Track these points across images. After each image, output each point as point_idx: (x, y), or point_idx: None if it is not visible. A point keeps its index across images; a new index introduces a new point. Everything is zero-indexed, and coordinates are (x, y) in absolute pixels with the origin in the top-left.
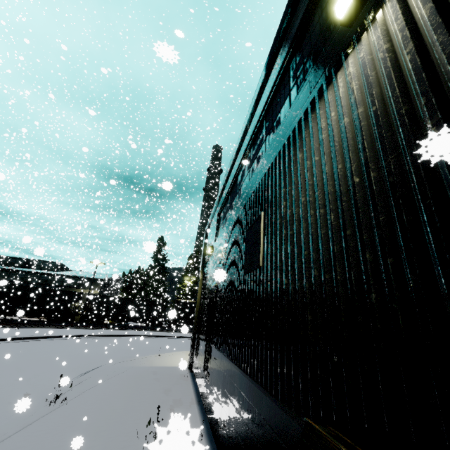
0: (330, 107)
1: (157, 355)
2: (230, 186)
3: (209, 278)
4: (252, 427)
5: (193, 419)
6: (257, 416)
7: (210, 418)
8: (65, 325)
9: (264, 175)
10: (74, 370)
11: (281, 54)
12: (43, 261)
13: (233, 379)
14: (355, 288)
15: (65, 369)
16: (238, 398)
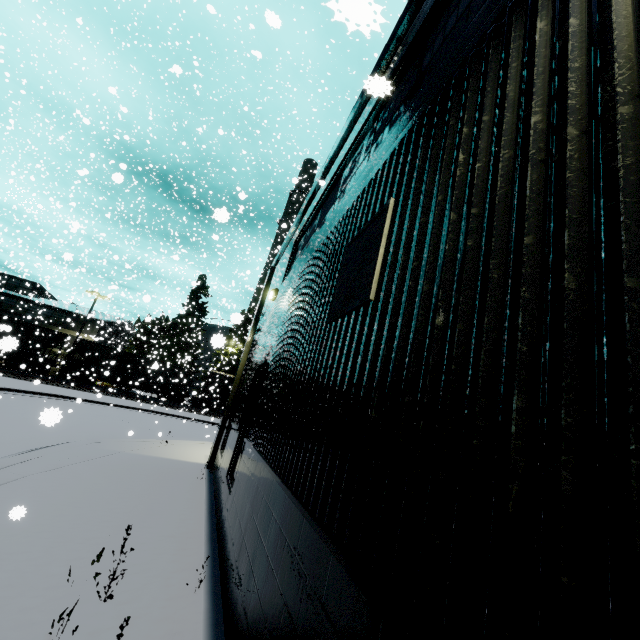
0: None
1: (164, 441)
2: (326, 189)
3: (263, 339)
4: (291, 607)
5: (193, 548)
6: (308, 591)
7: (222, 552)
8: (32, 376)
9: (408, 131)
10: (19, 442)
11: None
12: (10, 276)
13: (272, 502)
14: None
15: (5, 439)
16: (275, 539)
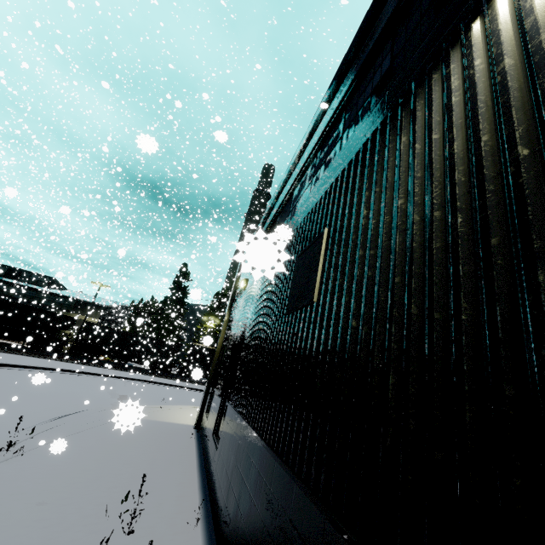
0: (474, 52)
1: (158, 406)
2: (281, 203)
3: (237, 319)
4: (269, 527)
5: (189, 495)
6: (280, 513)
7: (213, 497)
8: (49, 355)
9: (335, 179)
10: (46, 411)
11: (385, 12)
12: (32, 272)
13: (251, 452)
14: (503, 335)
15: (35, 409)
16: (255, 480)
